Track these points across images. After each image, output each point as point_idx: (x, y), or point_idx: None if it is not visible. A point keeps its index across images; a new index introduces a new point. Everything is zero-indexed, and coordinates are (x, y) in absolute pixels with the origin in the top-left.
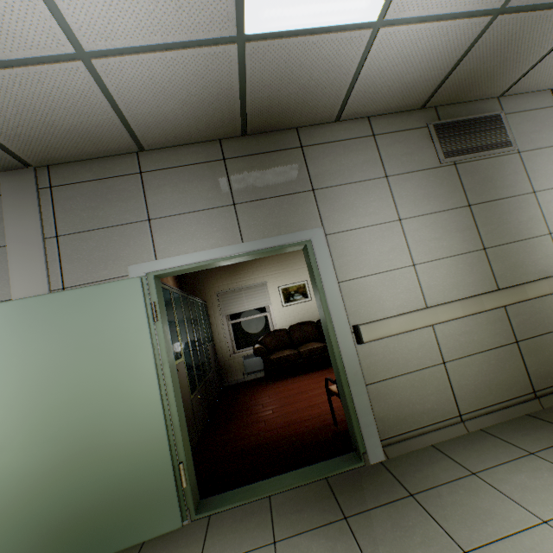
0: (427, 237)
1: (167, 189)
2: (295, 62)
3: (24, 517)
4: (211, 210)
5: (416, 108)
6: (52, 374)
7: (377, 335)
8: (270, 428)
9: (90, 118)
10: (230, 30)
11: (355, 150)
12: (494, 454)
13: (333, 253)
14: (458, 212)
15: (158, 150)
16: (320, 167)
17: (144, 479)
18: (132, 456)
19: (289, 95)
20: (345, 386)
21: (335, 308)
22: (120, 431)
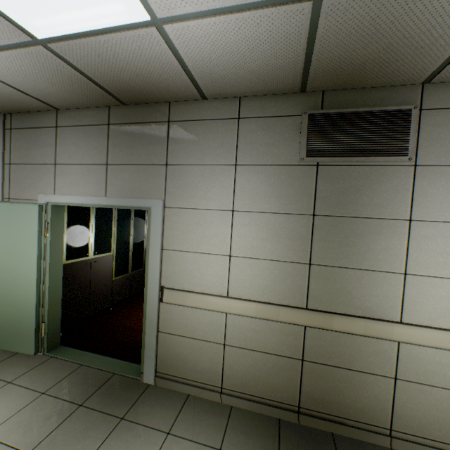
0: (253, 234)
1: (69, 143)
2: (108, 56)
3: None
4: (92, 165)
5: (295, 91)
6: None
7: (174, 301)
8: None
9: (1, 90)
10: (24, 36)
11: (215, 132)
12: (202, 430)
13: (166, 224)
14: (297, 218)
15: (69, 110)
16: (178, 144)
17: (22, 322)
18: (18, 308)
19: (132, 79)
20: (144, 325)
21: (153, 268)
22: (15, 292)
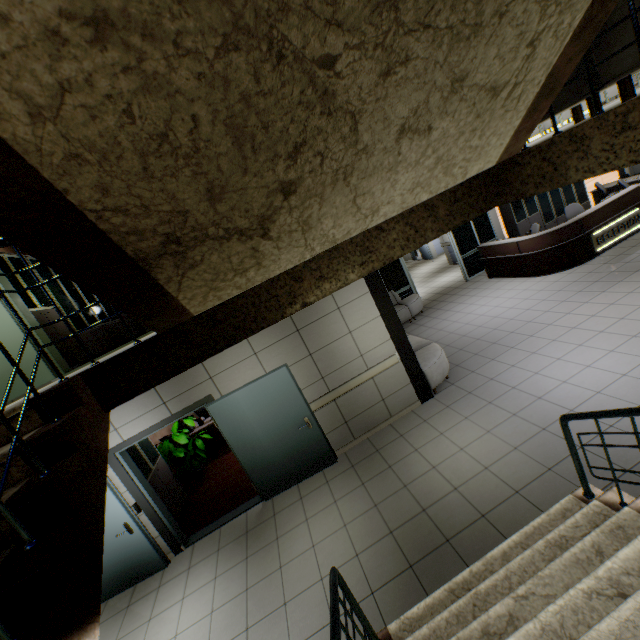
0: None
1: None
2: None
3: None
4: None
5: None
6: None
7: None
8: None
9: None
10: None
11: None
12: None
13: None
14: None
15: None
16: None
17: (23, 361)
18: (10, 352)
19: None
20: None
21: None
22: None
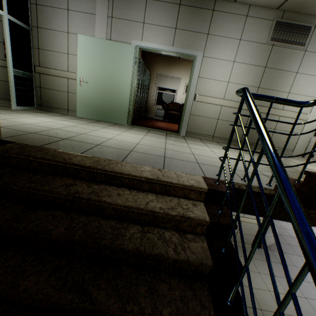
0: (240, 73)
1: (154, 11)
2: None
3: (91, 103)
4: (166, 28)
5: (274, 8)
6: (103, 68)
7: (201, 100)
8: (157, 126)
9: None
10: None
11: (234, 21)
12: (213, 143)
13: (202, 65)
14: (259, 68)
15: None
16: (216, 24)
17: (120, 109)
18: (119, 102)
19: None
20: (183, 112)
21: (193, 86)
22: (117, 93)
